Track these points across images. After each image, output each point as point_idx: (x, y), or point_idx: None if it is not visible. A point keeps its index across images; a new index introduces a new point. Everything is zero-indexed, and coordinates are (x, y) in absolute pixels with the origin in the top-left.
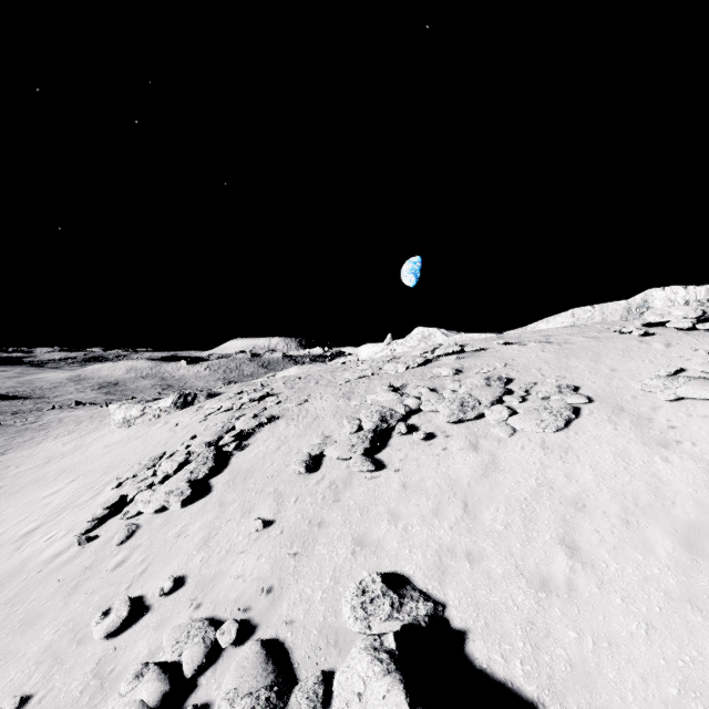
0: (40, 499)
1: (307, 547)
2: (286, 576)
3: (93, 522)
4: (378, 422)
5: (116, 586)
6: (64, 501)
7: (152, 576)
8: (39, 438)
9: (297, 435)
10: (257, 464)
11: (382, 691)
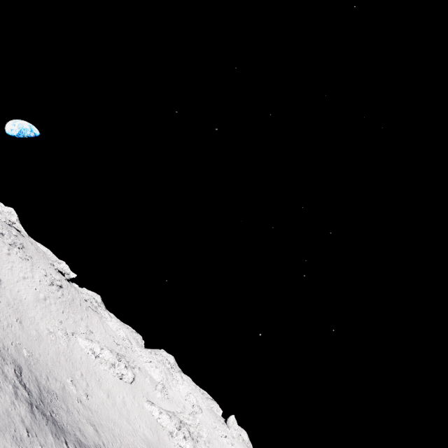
0: None
1: None
2: None
3: None
4: None
5: None
6: None
7: None
8: None
9: None
10: None
11: None
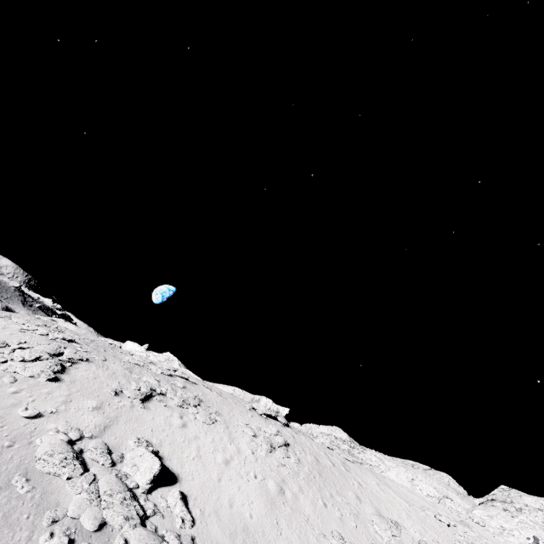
0: None
1: (115, 422)
2: (107, 427)
3: None
4: (149, 390)
5: (20, 401)
6: None
7: (40, 404)
8: None
9: (105, 377)
10: (85, 380)
11: (149, 454)
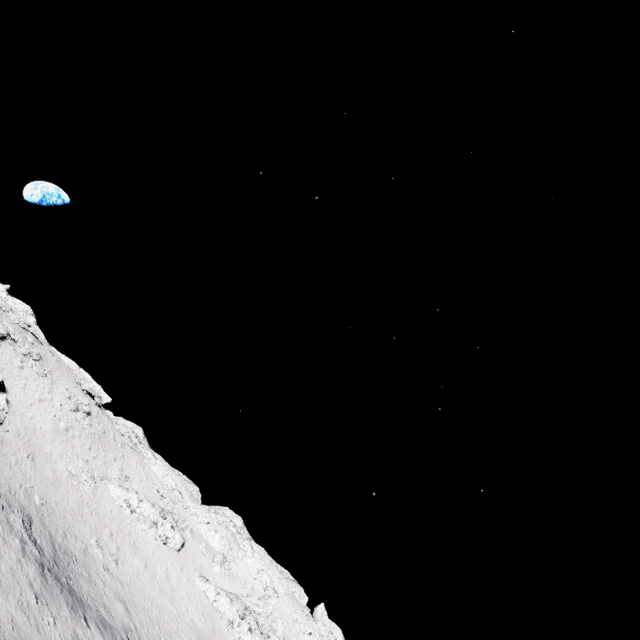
0: None
1: None
2: None
3: None
4: (6, 334)
5: None
6: None
7: None
8: None
9: None
10: None
11: None
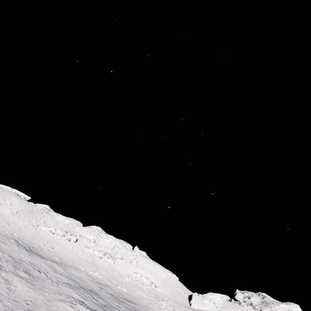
0: None
1: None
2: None
3: None
4: None
5: None
6: None
7: None
8: None
9: None
10: None
11: None
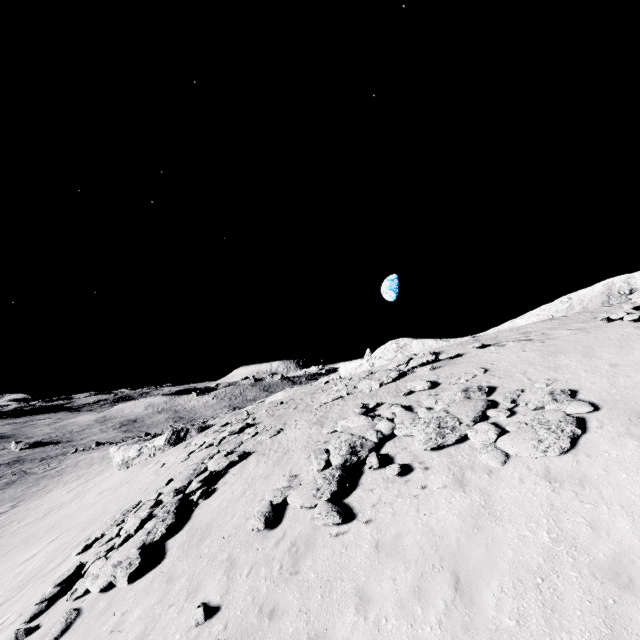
0: (18, 565)
1: None
2: None
3: (41, 604)
4: (347, 455)
5: None
6: (35, 568)
7: None
8: (51, 485)
9: (264, 476)
10: (218, 518)
11: None
